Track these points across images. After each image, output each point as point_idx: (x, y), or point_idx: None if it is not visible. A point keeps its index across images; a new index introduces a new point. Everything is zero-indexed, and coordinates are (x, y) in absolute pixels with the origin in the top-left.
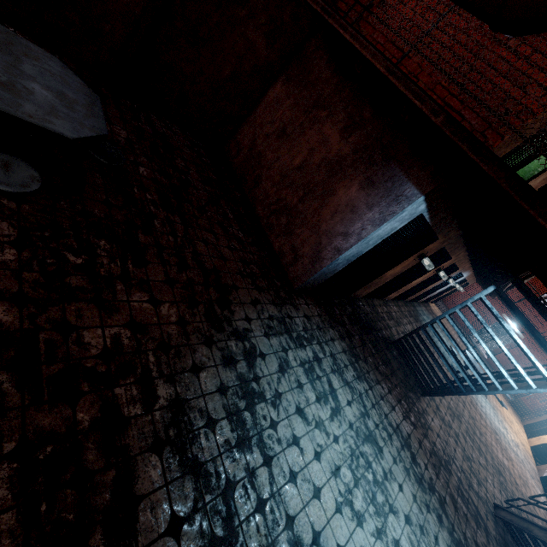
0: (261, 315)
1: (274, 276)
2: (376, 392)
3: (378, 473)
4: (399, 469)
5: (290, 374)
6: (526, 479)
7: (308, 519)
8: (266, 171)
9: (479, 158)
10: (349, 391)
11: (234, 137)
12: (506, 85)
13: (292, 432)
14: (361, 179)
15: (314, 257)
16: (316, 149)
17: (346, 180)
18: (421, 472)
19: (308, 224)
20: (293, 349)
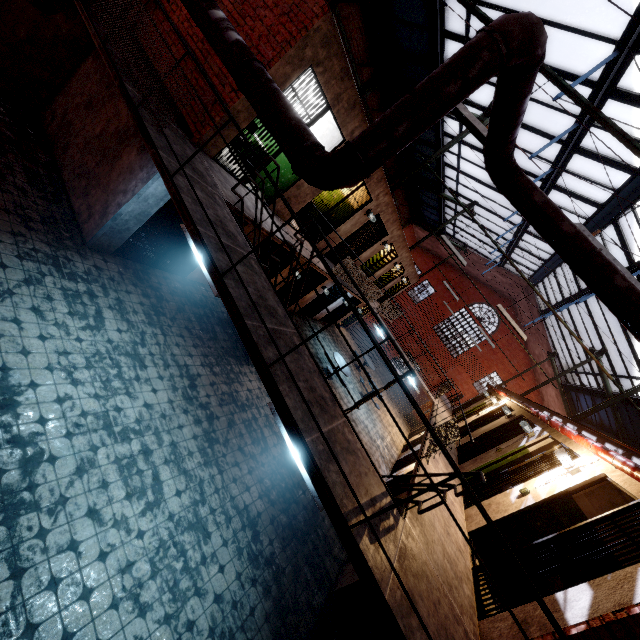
0: (20, 244)
1: (64, 228)
2: (171, 340)
3: (127, 374)
4: (163, 383)
5: (38, 288)
6: (372, 454)
7: (1, 358)
8: (74, 138)
9: (129, 108)
10: (128, 325)
11: (50, 105)
12: (217, 83)
13: (15, 316)
14: (139, 146)
15: (103, 213)
16: (112, 121)
17: (129, 147)
18: (197, 396)
19: (101, 185)
20: (57, 278)
